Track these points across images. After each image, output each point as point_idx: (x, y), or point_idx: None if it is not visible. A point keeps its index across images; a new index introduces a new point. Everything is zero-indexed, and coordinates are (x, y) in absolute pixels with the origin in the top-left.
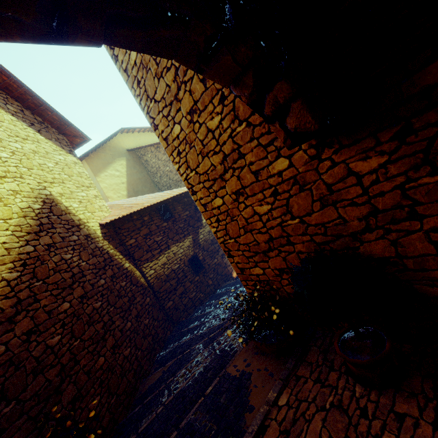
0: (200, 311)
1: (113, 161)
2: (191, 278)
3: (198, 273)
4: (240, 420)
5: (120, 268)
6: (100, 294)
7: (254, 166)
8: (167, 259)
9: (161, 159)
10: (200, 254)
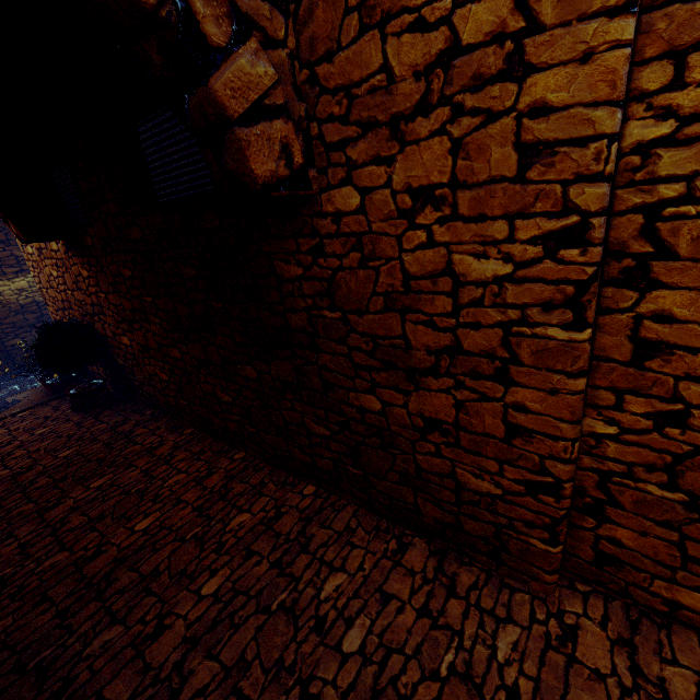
0: None
1: None
2: None
3: None
4: None
5: None
6: None
7: None
8: (29, 285)
9: None
10: None
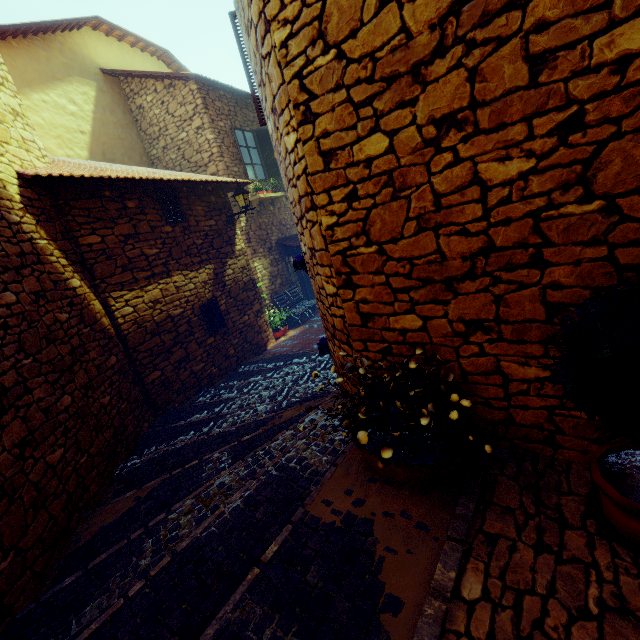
0: (209, 395)
1: (65, 77)
2: (202, 338)
3: (215, 332)
4: (372, 632)
5: (59, 284)
6: (1, 323)
7: (545, 37)
8: (162, 294)
9: (173, 112)
10: (223, 301)
